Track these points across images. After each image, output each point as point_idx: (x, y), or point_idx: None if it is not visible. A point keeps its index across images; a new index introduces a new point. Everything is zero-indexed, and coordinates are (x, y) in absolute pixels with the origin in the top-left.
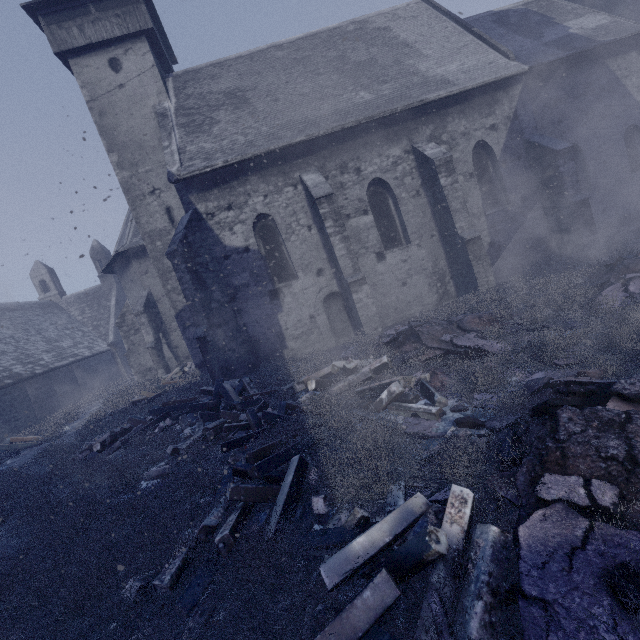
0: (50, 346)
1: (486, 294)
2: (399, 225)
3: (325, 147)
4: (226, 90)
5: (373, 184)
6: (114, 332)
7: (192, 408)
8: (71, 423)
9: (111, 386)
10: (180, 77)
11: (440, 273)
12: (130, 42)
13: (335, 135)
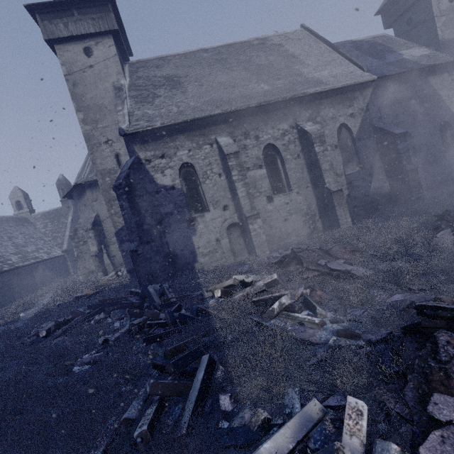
0: (17, 250)
1: (347, 231)
2: (284, 178)
3: (234, 119)
4: (166, 75)
5: (267, 147)
6: (68, 242)
7: (122, 305)
8: (26, 310)
9: (61, 283)
10: (134, 64)
11: (312, 214)
12: (100, 37)
13: (242, 111)
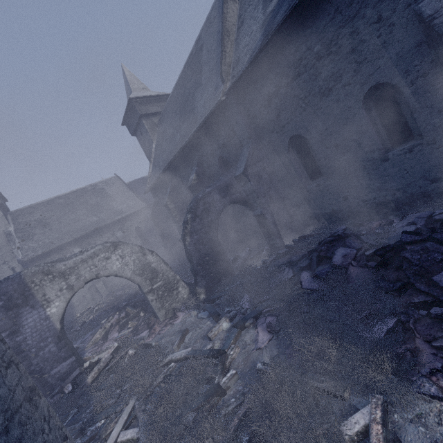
0: None
1: None
2: None
3: (81, 238)
4: (38, 219)
5: None
6: None
7: None
8: None
9: None
10: (14, 214)
11: None
12: None
13: (85, 234)
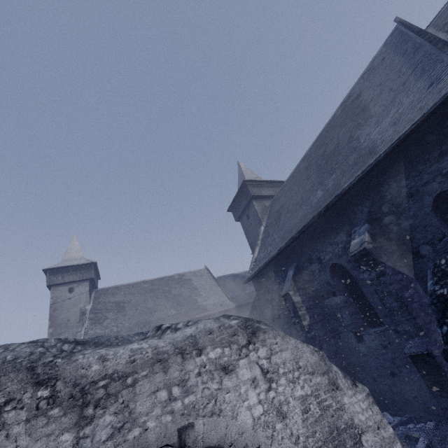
0: None
1: None
2: None
3: None
4: (117, 301)
5: None
6: None
7: None
8: None
9: None
10: (99, 291)
11: None
12: (82, 282)
13: None
